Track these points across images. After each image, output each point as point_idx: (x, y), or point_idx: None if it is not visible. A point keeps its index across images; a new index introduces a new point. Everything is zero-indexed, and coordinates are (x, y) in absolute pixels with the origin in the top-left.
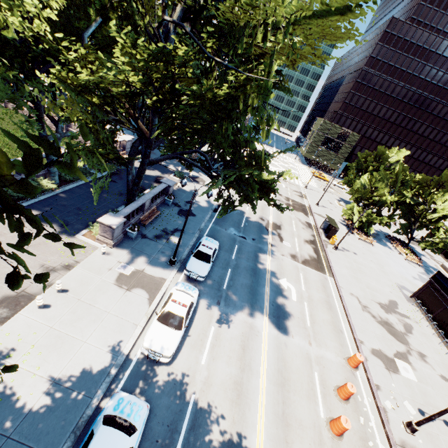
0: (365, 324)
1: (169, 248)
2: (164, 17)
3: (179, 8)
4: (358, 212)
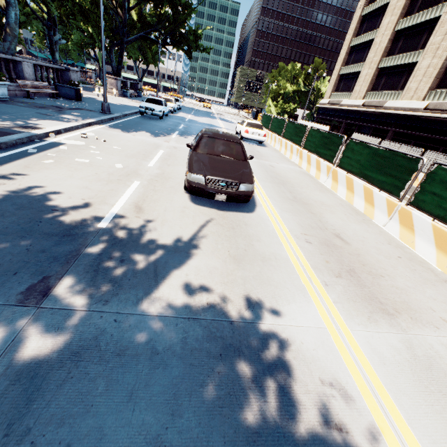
0: None
1: None
2: None
3: None
4: (275, 106)
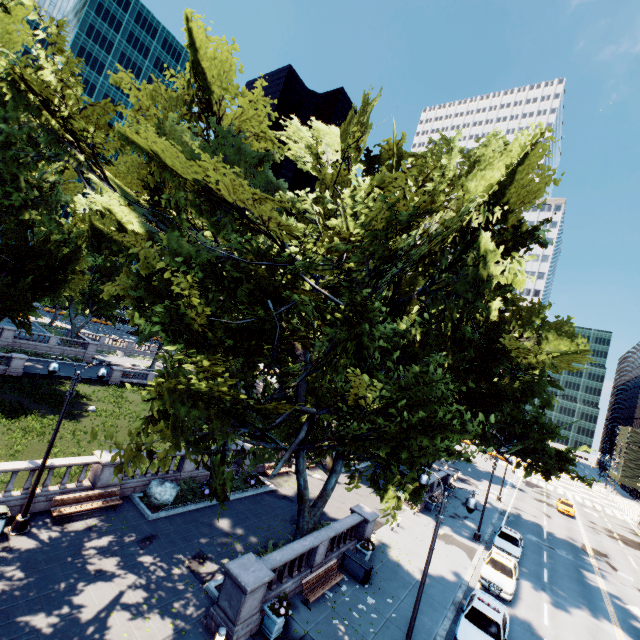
0: None
1: (466, 527)
2: None
3: None
4: None
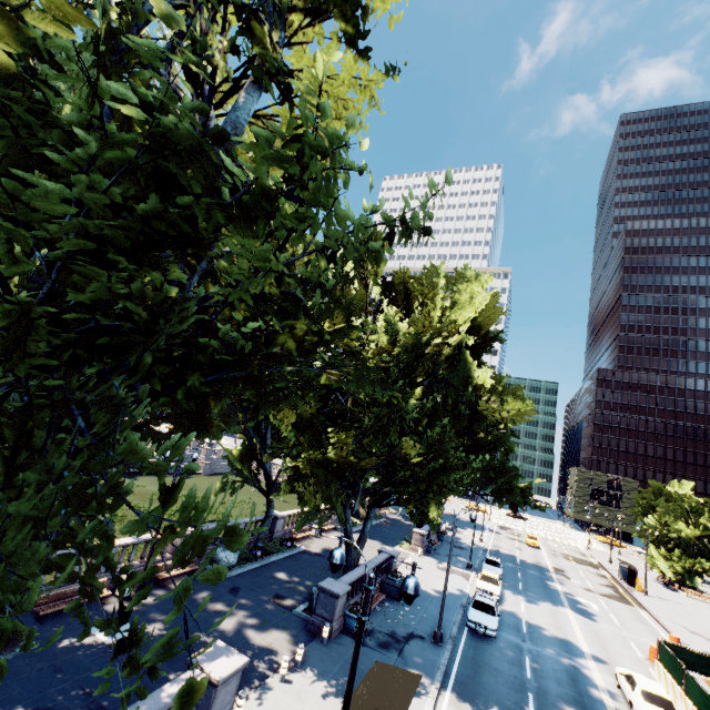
0: (693, 639)
1: (460, 561)
2: None
3: None
4: (664, 558)
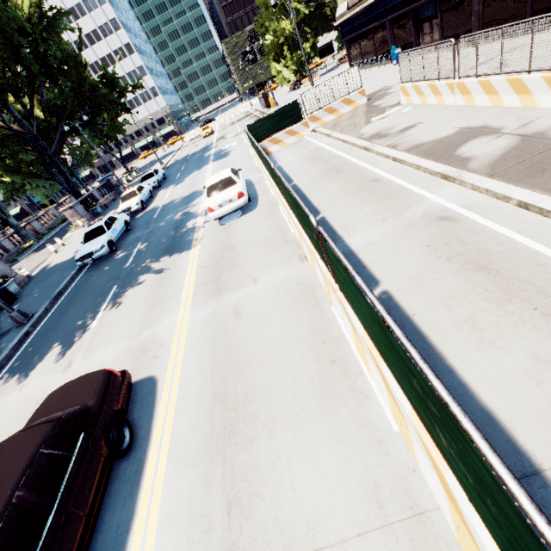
0: None
1: None
2: None
3: None
4: (285, 67)
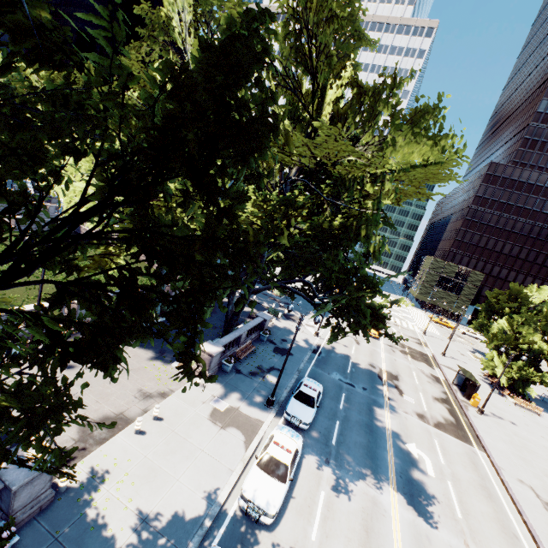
0: None
1: (265, 387)
2: (290, 177)
3: (294, 170)
4: (504, 365)
